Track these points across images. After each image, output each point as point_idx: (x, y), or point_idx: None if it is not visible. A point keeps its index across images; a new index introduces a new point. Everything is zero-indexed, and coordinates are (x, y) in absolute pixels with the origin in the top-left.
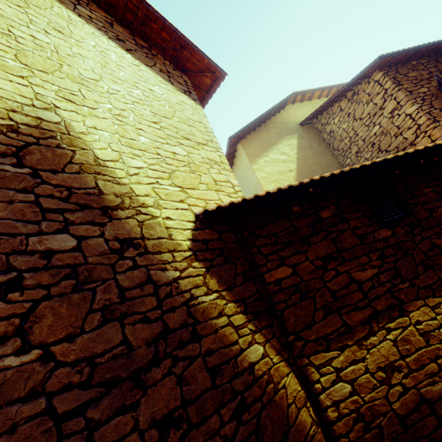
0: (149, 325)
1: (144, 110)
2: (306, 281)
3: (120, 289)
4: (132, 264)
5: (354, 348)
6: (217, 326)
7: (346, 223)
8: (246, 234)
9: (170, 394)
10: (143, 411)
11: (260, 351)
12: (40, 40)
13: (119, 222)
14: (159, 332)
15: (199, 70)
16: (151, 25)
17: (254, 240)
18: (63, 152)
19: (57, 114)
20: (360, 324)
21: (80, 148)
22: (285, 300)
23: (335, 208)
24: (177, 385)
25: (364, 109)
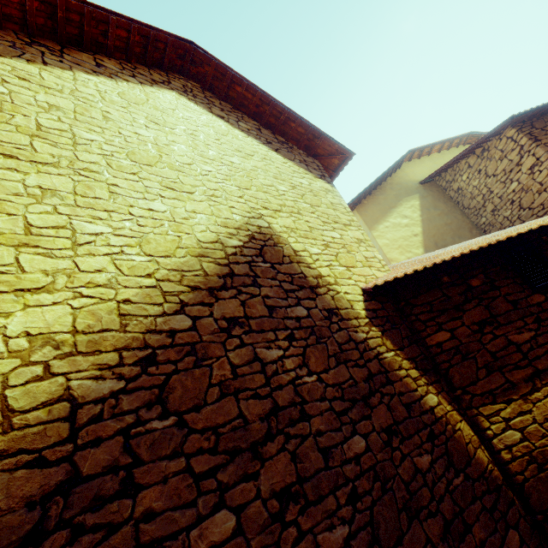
0: (360, 369)
1: (303, 203)
2: (465, 344)
3: (338, 344)
4: (338, 327)
5: (520, 402)
6: (400, 376)
7: (497, 290)
8: (402, 304)
9: (385, 415)
10: (374, 421)
11: (435, 400)
12: (236, 163)
13: (321, 297)
14: (367, 374)
15: (329, 154)
16: (289, 123)
17: (411, 309)
18: (278, 249)
19: (265, 220)
20: (523, 382)
21: (284, 244)
22: (448, 360)
23: (484, 276)
24: (388, 410)
25: (498, 165)
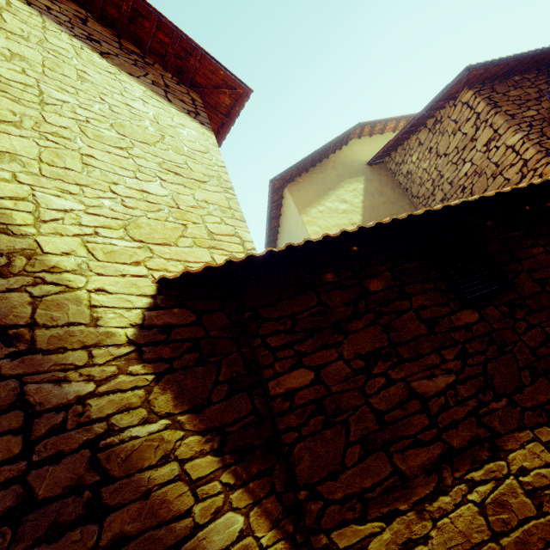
0: None
1: (106, 130)
2: (335, 394)
3: None
4: None
5: (410, 517)
6: (151, 483)
7: (407, 300)
8: (246, 315)
9: None
10: None
11: (235, 526)
12: None
13: None
14: (5, 510)
15: (214, 86)
16: (143, 23)
17: (258, 325)
18: None
19: None
20: (423, 473)
21: None
22: (298, 427)
23: (391, 276)
24: None
25: (451, 141)
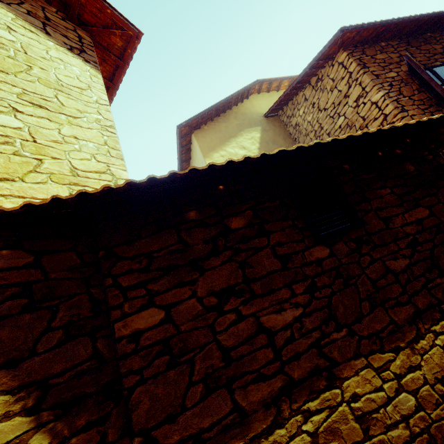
0: None
1: None
2: (184, 333)
3: None
4: None
5: None
6: None
7: (265, 237)
8: (100, 254)
9: None
10: None
11: None
12: None
13: None
14: None
15: (104, 25)
16: None
17: (111, 264)
18: None
19: None
20: (262, 407)
21: None
22: (140, 369)
23: (253, 214)
24: None
25: (329, 97)
